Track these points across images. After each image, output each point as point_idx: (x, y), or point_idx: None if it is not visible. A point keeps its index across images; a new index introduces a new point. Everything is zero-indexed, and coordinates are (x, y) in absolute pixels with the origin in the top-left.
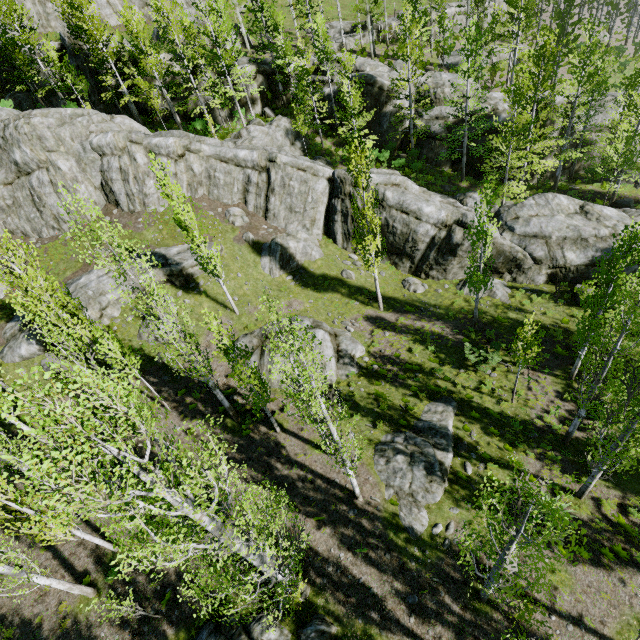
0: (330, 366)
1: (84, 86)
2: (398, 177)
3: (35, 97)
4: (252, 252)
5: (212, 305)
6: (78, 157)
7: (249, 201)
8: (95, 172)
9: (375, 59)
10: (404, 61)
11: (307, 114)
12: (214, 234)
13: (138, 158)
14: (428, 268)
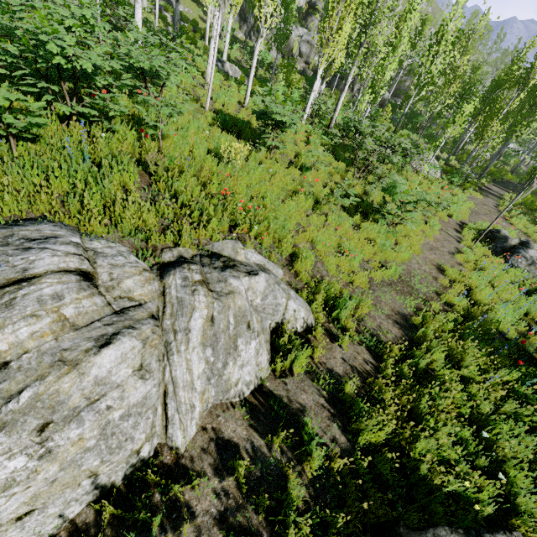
0: None
1: None
2: None
3: None
4: None
5: None
6: None
7: None
8: None
9: None
10: None
11: None
12: None
13: None
14: (252, 33)
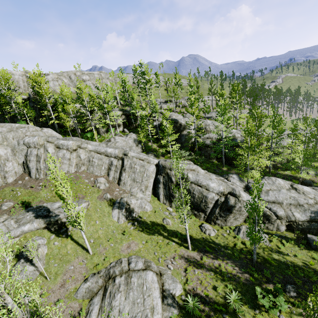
0: (157, 309)
1: (33, 114)
2: (193, 166)
3: (6, 117)
4: (108, 206)
5: (74, 246)
6: (13, 147)
7: (110, 174)
8: (21, 156)
9: (176, 113)
10: (191, 115)
11: (145, 132)
12: (85, 194)
13: (49, 150)
14: (215, 218)
